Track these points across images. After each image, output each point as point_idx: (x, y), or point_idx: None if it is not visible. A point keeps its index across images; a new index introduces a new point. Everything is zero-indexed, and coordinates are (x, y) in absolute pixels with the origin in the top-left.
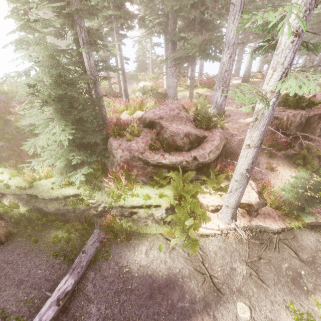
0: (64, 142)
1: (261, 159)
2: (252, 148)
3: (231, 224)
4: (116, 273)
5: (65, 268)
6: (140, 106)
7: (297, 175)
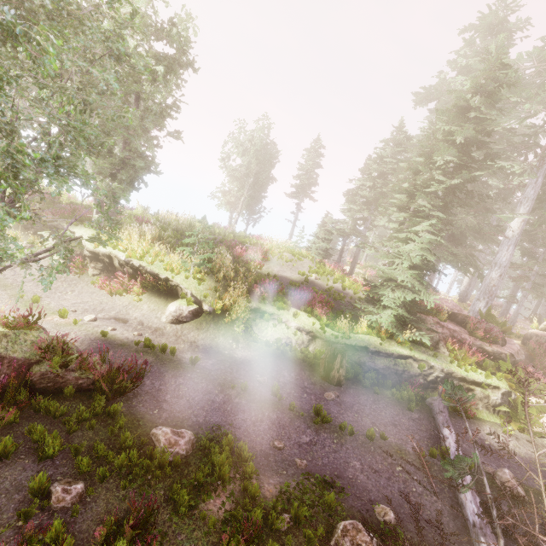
0: (429, 303)
1: None
2: None
3: None
4: (480, 442)
5: (427, 424)
6: None
7: None
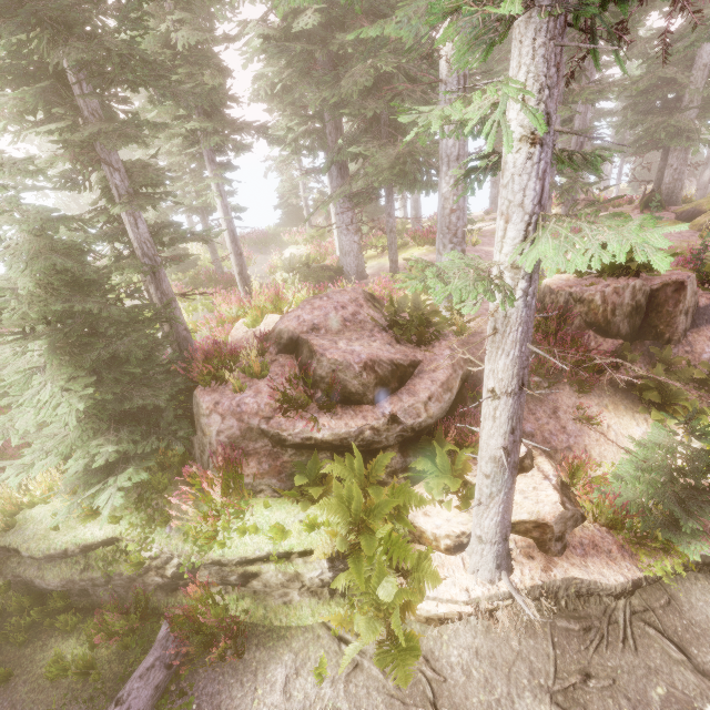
0: (70, 418)
1: (559, 399)
2: (503, 398)
3: (501, 584)
4: None
5: None
6: (273, 303)
7: (643, 439)
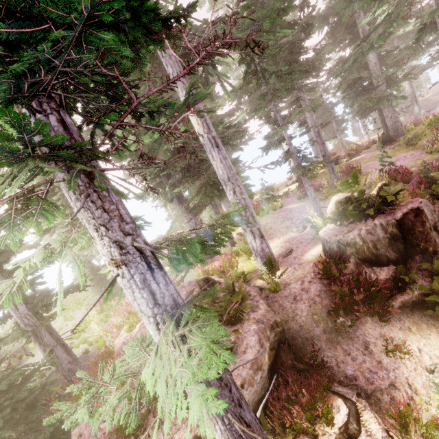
0: None
1: (366, 332)
2: None
3: None
4: None
5: None
6: None
7: None
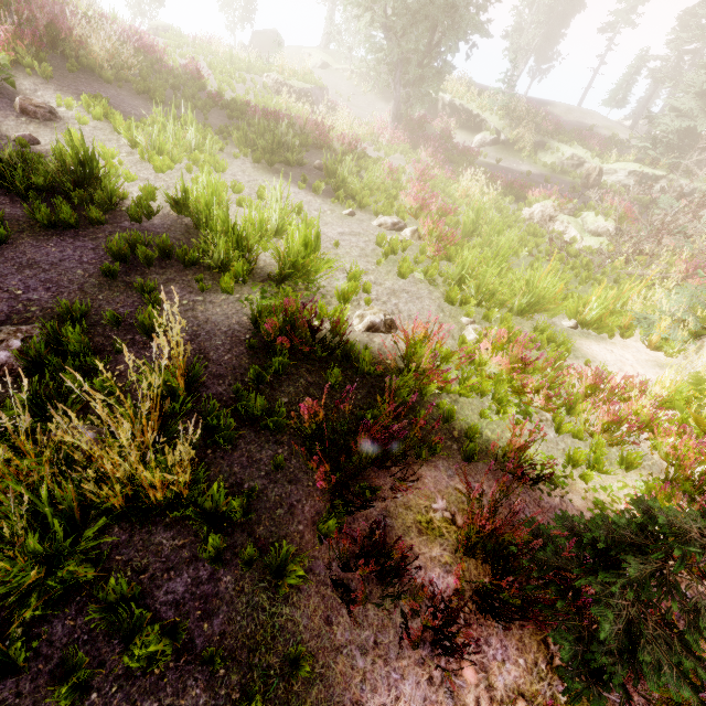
0: (701, 128)
1: None
2: None
3: None
4: None
5: None
6: None
7: None
